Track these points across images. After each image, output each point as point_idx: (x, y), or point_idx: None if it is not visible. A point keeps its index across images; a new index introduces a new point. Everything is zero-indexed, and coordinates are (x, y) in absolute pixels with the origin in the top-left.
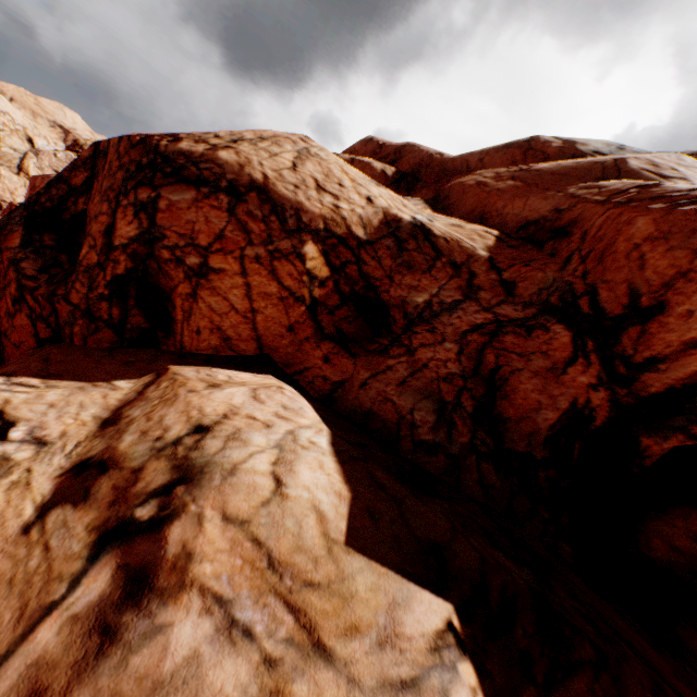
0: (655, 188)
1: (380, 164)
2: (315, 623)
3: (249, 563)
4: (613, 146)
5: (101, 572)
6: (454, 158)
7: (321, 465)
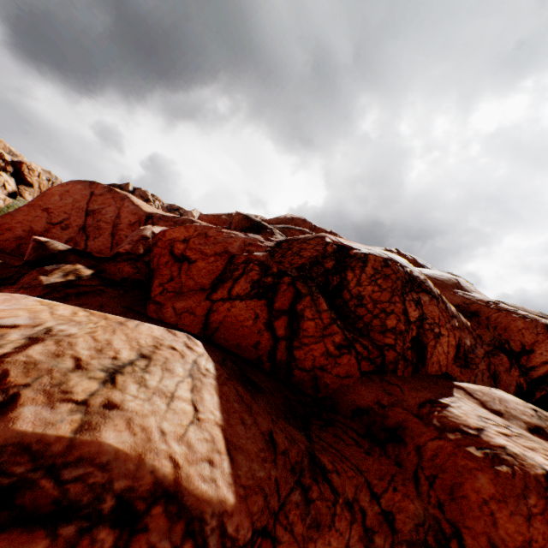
0: (499, 305)
1: None
2: None
3: None
4: (424, 262)
5: None
6: None
7: None
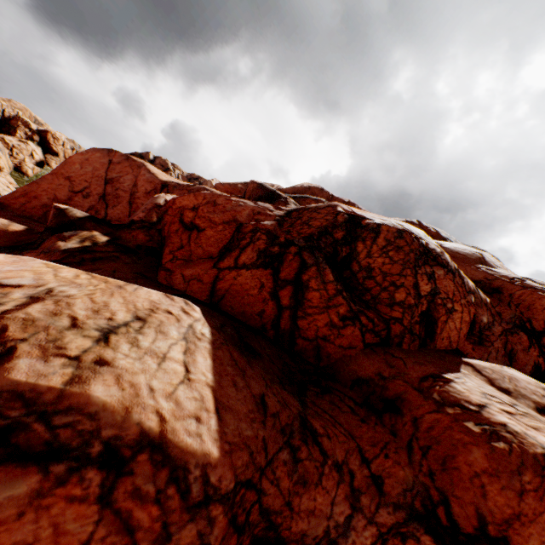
0: (525, 282)
1: None
2: None
3: None
4: (448, 235)
5: None
6: None
7: None
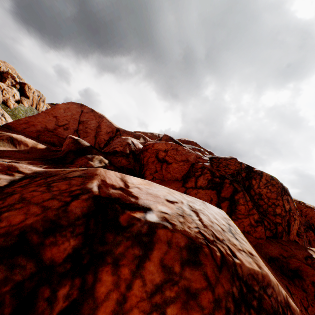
0: (305, 204)
1: None
2: None
3: None
4: None
5: None
6: None
7: None
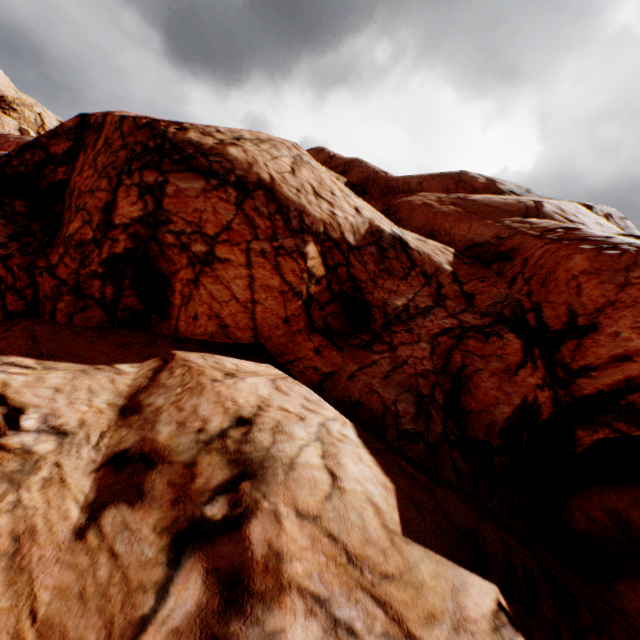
0: (577, 231)
1: (335, 174)
2: (400, 614)
3: (332, 559)
4: (522, 189)
5: (189, 578)
6: (397, 178)
7: (360, 457)
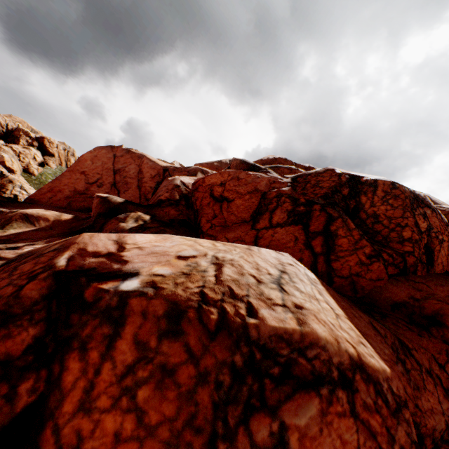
0: None
1: None
2: None
3: None
4: None
5: None
6: None
7: None
